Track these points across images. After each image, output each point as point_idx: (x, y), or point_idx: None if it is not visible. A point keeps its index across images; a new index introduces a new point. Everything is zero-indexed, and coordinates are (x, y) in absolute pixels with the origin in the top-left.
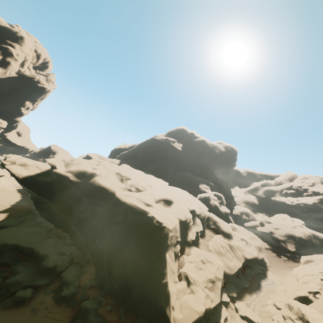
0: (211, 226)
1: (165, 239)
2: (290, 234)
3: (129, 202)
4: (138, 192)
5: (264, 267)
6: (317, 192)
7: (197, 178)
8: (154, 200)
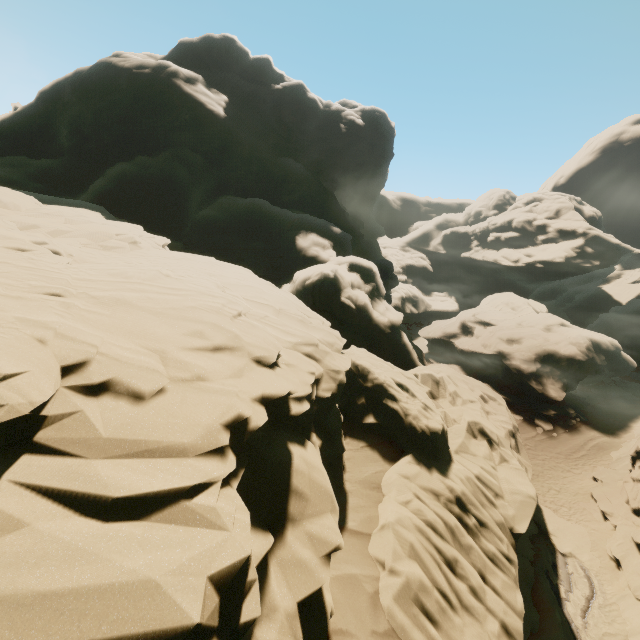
0: (364, 418)
1: None
2: (546, 352)
3: None
4: None
5: None
6: (569, 231)
7: (287, 217)
8: None
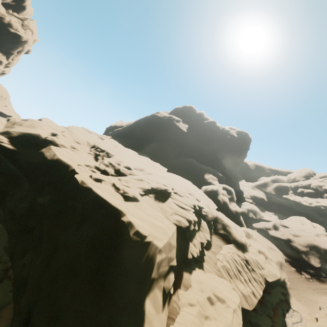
0: (220, 231)
1: (148, 268)
2: (313, 244)
3: (94, 192)
4: (116, 177)
5: (284, 289)
6: None
7: (202, 167)
8: (140, 191)
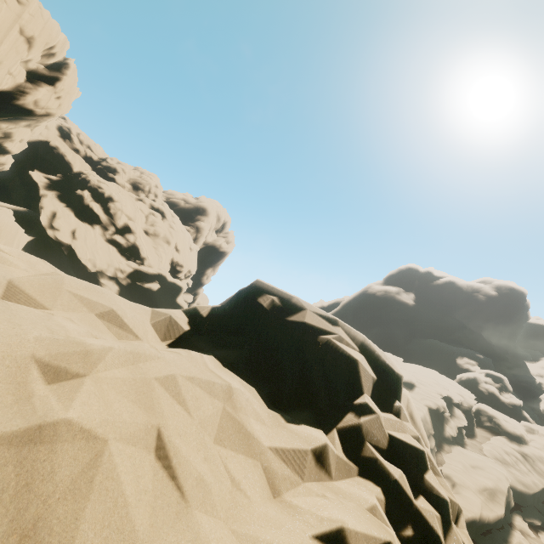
0: (485, 423)
1: None
2: None
3: None
4: None
5: None
6: None
7: (450, 348)
8: None
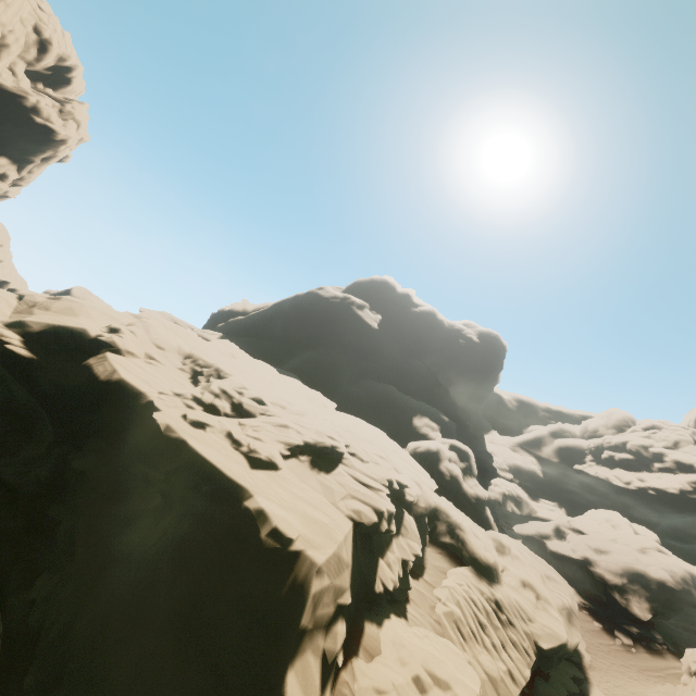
0: (443, 537)
1: (294, 607)
2: (635, 570)
3: (191, 448)
4: (235, 419)
5: (578, 669)
6: (687, 464)
7: (408, 401)
8: (282, 448)
